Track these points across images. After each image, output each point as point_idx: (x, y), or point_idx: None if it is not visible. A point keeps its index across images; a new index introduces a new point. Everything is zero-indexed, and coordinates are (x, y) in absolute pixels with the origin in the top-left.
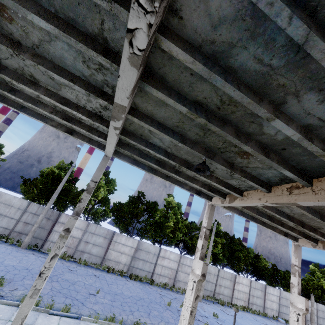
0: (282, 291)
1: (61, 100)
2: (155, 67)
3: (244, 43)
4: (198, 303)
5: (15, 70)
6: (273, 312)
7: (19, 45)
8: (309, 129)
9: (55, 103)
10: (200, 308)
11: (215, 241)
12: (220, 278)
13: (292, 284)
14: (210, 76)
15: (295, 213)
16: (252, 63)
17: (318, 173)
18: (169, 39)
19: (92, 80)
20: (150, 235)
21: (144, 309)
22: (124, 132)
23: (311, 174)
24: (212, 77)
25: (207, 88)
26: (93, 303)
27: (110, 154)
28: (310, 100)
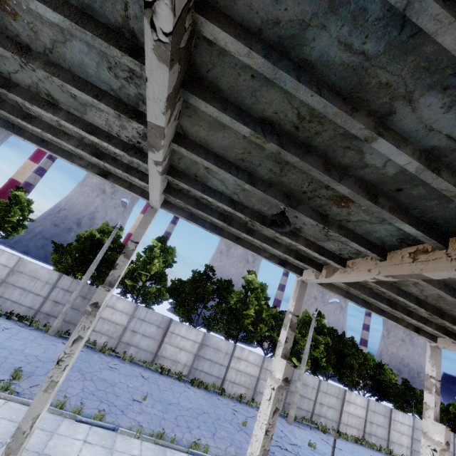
0: (417, 419)
1: (88, 127)
2: (202, 70)
3: (321, 20)
4: (287, 427)
5: (28, 88)
6: (403, 449)
7: (28, 51)
8: (434, 155)
9: (79, 131)
10: (289, 433)
11: (316, 340)
12: (321, 393)
13: (425, 404)
14: (276, 74)
15: (428, 295)
16: (337, 51)
17: (455, 229)
18: (212, 21)
19: (123, 96)
20: (221, 326)
21: (207, 427)
22: (172, 171)
23: (446, 231)
24: (278, 77)
25: (277, 97)
26: (136, 412)
27: (157, 205)
28: (431, 106)
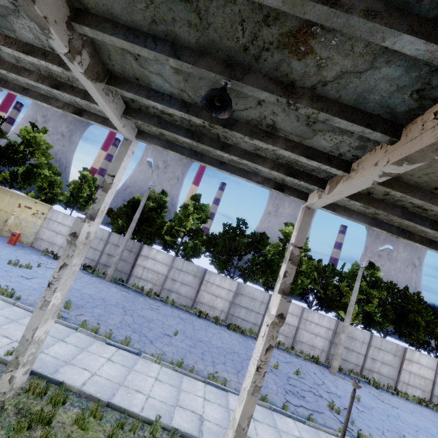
0: None
1: (24, 47)
2: None
3: None
4: (328, 376)
5: None
6: None
7: None
8: None
9: (19, 55)
10: (330, 383)
11: (368, 294)
12: (373, 348)
13: None
14: None
15: None
16: None
17: None
18: None
19: None
20: (257, 277)
21: (234, 364)
22: (112, 79)
23: None
24: None
25: None
26: (164, 344)
27: (127, 134)
28: None
